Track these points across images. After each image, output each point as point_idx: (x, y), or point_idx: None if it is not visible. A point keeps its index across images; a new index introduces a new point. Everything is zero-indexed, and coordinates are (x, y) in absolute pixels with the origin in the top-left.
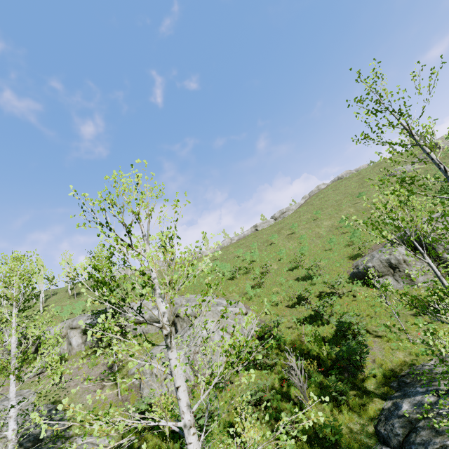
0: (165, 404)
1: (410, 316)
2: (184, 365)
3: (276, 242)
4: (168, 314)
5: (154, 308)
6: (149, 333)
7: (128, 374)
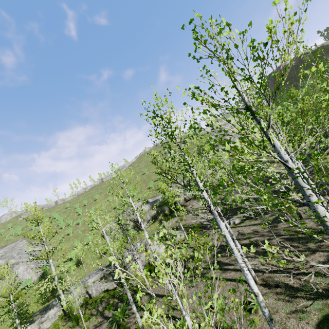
0: None
1: (98, 258)
2: None
3: (98, 199)
4: (4, 263)
5: (0, 259)
6: None
7: None
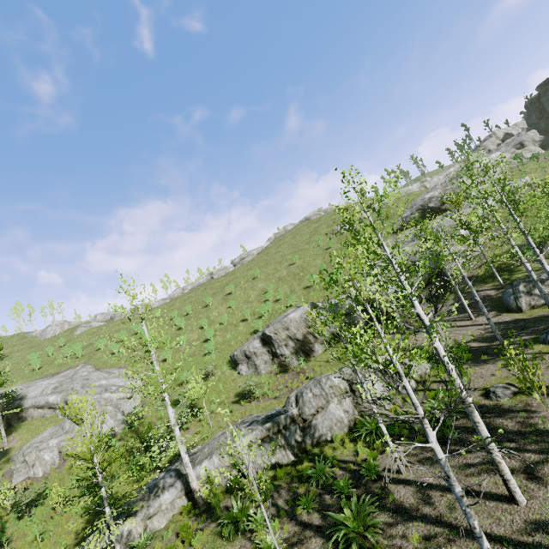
0: (26, 485)
1: (230, 403)
2: (53, 452)
3: (210, 304)
4: (61, 401)
5: (53, 393)
6: (44, 417)
7: (10, 460)
